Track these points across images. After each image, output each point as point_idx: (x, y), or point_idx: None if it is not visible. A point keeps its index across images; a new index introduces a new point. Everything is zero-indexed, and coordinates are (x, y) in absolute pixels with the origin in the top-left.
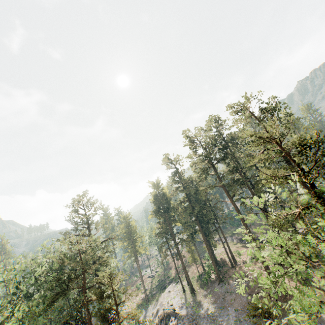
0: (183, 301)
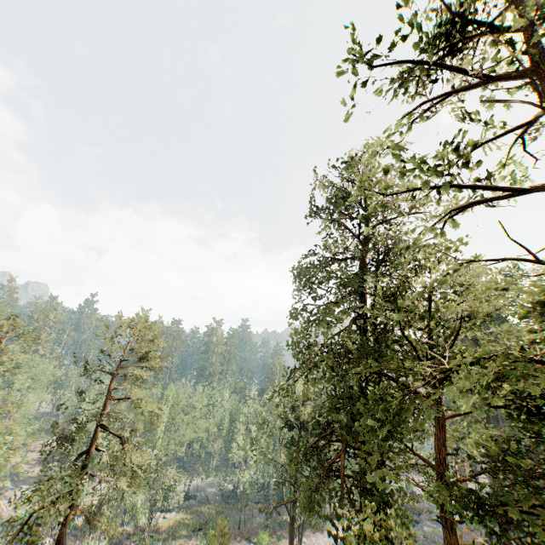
0: None
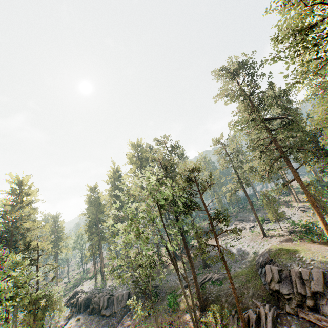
0: (92, 286)
